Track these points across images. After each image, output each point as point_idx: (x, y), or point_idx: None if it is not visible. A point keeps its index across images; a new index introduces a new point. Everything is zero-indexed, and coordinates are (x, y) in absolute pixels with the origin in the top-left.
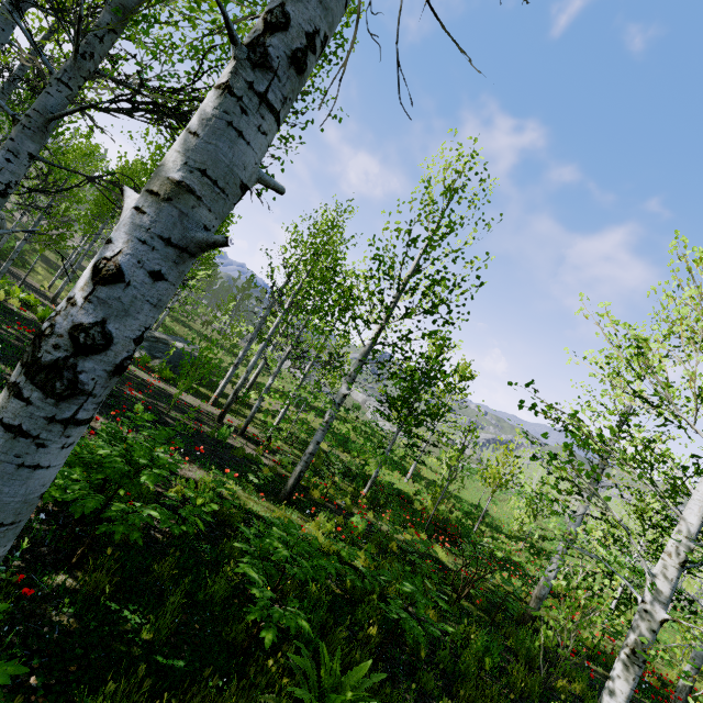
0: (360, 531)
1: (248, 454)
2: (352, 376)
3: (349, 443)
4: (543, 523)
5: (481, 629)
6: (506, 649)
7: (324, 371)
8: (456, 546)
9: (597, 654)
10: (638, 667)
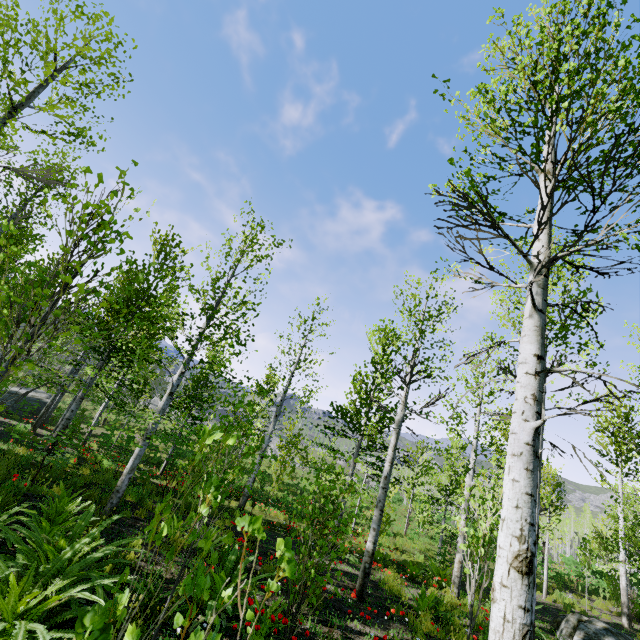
0: (109, 469)
1: (38, 439)
2: (99, 365)
3: (187, 452)
4: (391, 504)
5: (159, 497)
6: (178, 507)
7: (188, 405)
8: (237, 498)
9: (292, 529)
10: (144, 440)
